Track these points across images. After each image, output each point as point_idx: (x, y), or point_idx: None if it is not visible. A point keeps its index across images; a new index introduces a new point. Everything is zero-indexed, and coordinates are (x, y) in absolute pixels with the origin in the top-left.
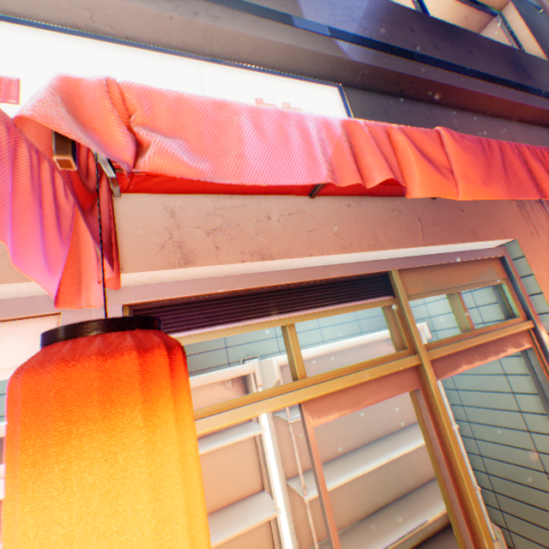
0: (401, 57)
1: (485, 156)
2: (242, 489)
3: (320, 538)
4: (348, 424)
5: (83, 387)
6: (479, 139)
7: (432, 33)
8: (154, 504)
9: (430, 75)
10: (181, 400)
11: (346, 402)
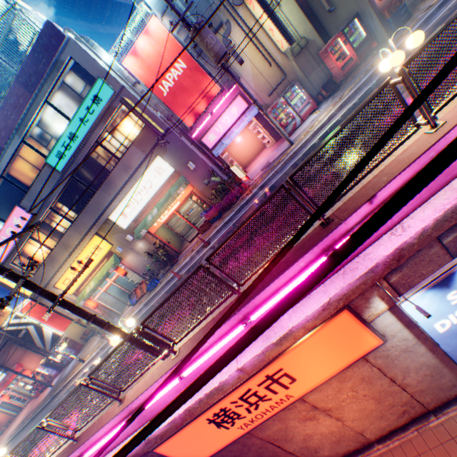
0: None
1: (0, 391)
2: None
3: None
4: None
5: (2, 398)
6: None
7: None
8: (5, 398)
9: None
10: (4, 396)
11: (18, 384)
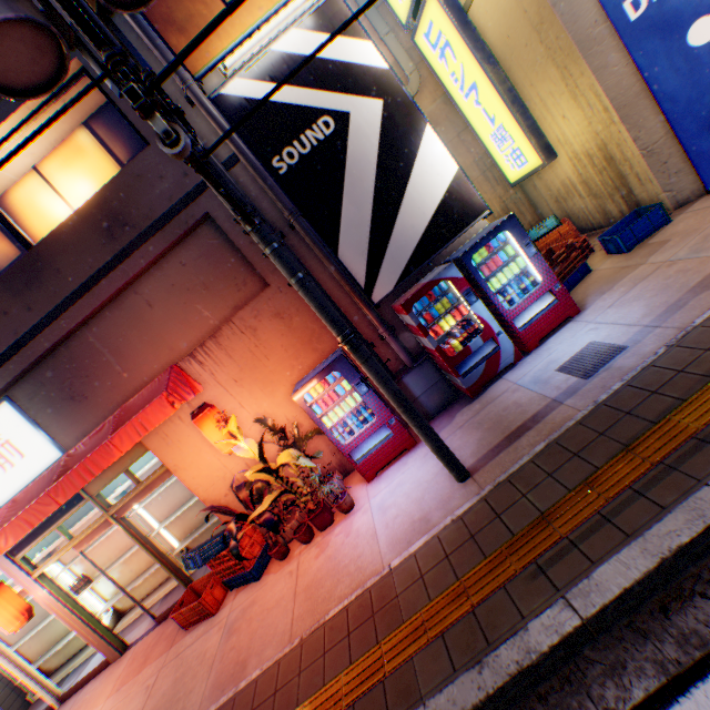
0: (15, 355)
1: (5, 536)
2: (145, 532)
3: (189, 533)
4: (184, 489)
5: None
6: (2, 530)
7: (22, 290)
8: None
9: (40, 349)
10: None
11: (89, 540)
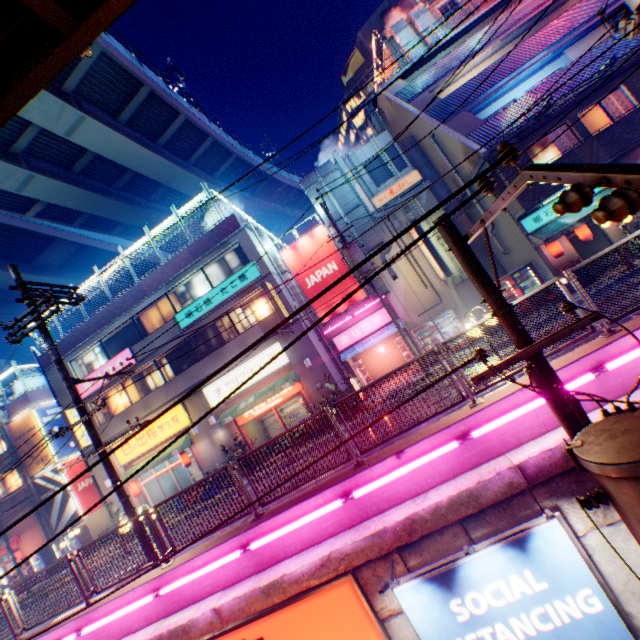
0: None
1: None
2: None
3: None
4: None
5: None
6: None
7: None
8: None
9: None
10: None
11: None
